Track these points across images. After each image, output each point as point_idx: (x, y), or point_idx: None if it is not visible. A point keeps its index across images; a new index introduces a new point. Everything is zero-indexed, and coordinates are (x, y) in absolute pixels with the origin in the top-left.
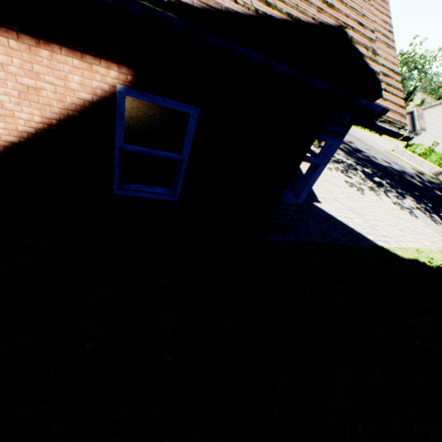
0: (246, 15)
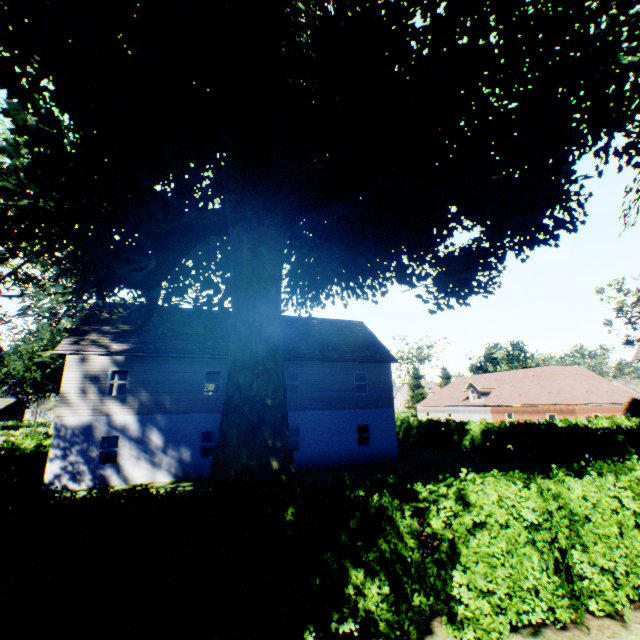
0: (629, 400)
